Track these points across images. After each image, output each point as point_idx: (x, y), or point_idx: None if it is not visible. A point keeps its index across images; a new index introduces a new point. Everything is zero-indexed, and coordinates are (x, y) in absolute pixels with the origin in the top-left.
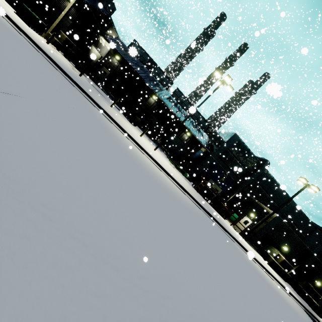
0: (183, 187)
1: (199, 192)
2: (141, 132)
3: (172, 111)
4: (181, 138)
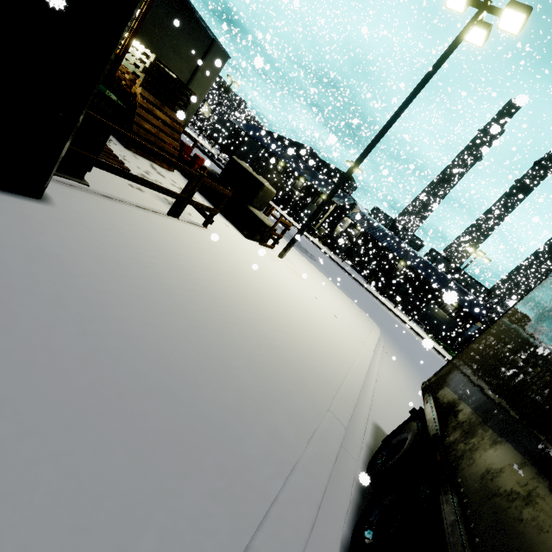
0: (441, 353)
1: None
2: (391, 303)
3: (427, 279)
4: (444, 309)
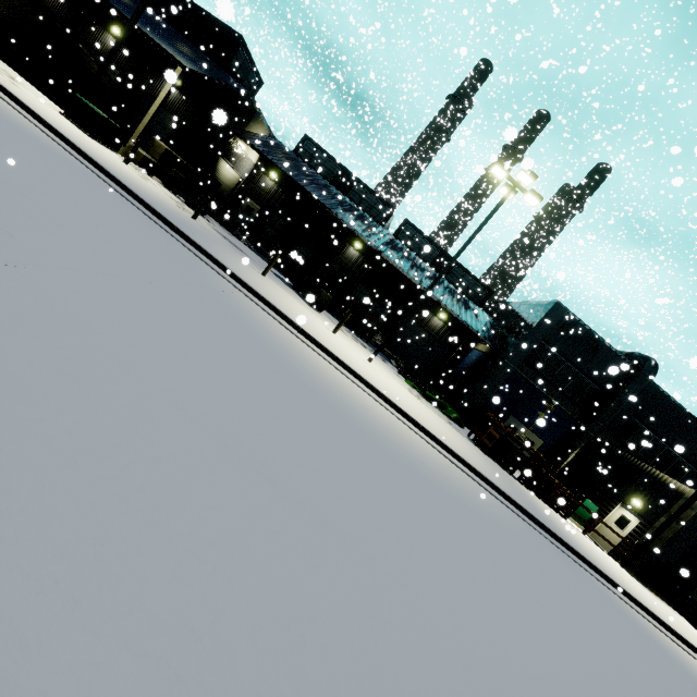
0: (450, 449)
1: (490, 454)
2: (336, 322)
3: (401, 270)
4: (428, 327)
